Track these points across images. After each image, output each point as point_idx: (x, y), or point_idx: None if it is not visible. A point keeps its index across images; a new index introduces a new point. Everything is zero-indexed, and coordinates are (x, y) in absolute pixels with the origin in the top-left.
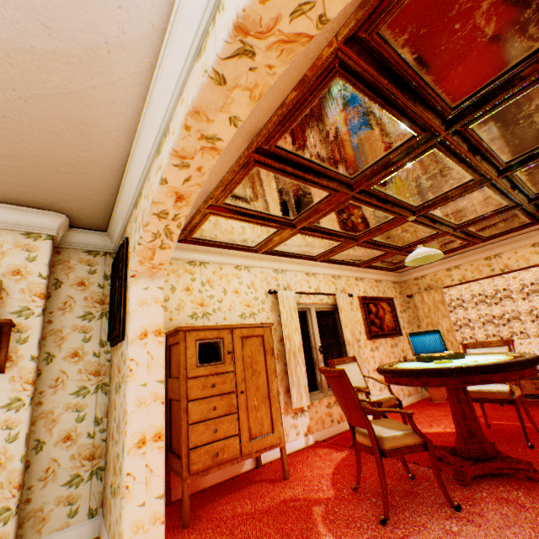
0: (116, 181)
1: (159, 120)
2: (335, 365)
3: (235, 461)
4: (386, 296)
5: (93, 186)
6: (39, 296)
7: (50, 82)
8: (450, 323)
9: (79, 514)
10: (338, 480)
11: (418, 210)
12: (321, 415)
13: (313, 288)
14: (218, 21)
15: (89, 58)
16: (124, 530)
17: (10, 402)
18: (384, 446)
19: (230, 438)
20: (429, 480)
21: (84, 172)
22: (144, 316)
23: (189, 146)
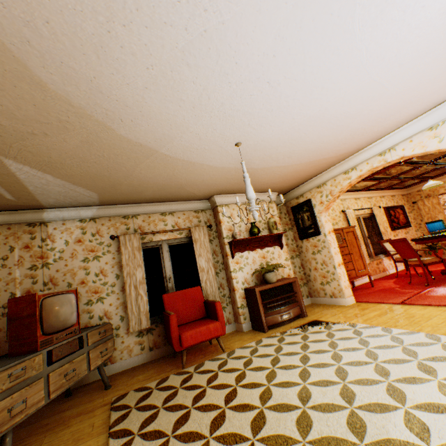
0: (308, 179)
1: (350, 165)
2: (382, 243)
3: (354, 278)
4: (398, 204)
5: (299, 182)
6: (279, 224)
7: (322, 162)
8: (444, 216)
9: (304, 296)
10: (397, 284)
11: (428, 162)
12: (374, 268)
13: (359, 206)
14: (392, 152)
15: (339, 156)
16: (342, 288)
17: (285, 258)
18: (424, 262)
19: (351, 270)
20: (441, 279)
21: (302, 179)
22: (327, 226)
23: (365, 174)
